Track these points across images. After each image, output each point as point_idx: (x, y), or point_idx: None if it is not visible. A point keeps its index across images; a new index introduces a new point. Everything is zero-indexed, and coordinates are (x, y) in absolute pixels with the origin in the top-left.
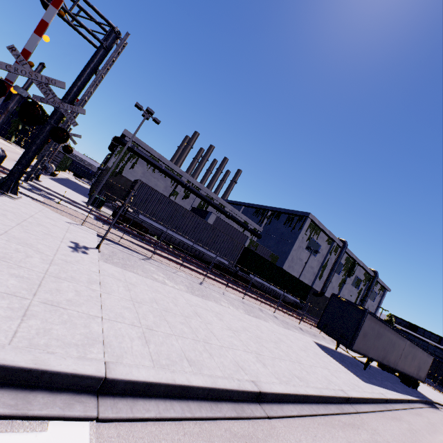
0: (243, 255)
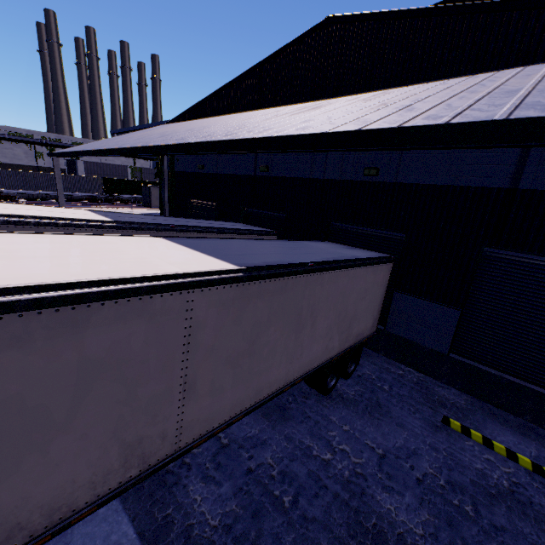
0: (108, 185)
